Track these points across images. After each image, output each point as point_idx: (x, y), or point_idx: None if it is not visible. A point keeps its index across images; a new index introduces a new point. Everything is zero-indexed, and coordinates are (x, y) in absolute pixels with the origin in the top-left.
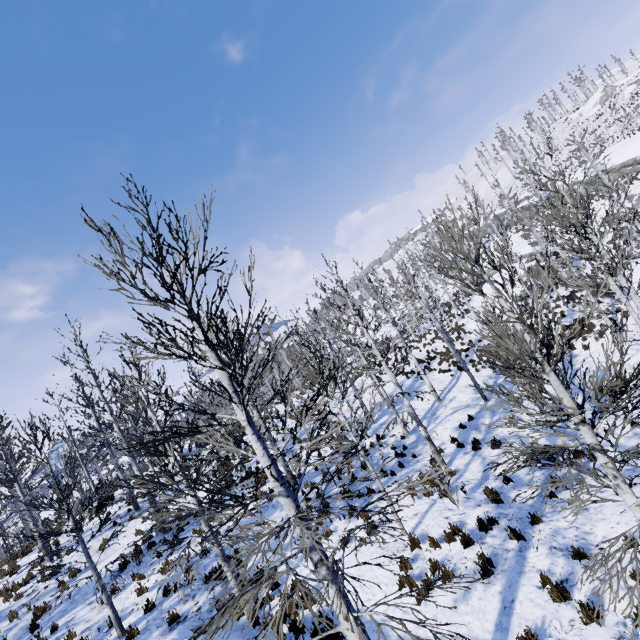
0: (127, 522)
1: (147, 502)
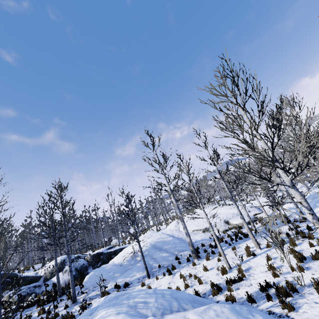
0: (214, 205)
1: (216, 204)
